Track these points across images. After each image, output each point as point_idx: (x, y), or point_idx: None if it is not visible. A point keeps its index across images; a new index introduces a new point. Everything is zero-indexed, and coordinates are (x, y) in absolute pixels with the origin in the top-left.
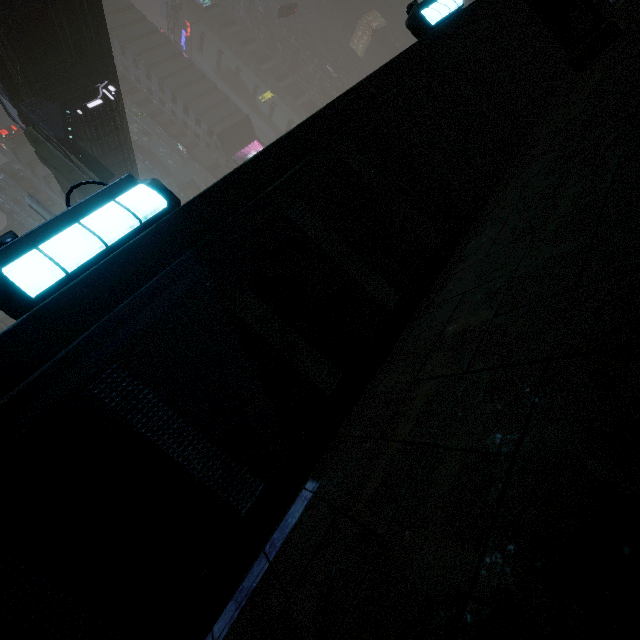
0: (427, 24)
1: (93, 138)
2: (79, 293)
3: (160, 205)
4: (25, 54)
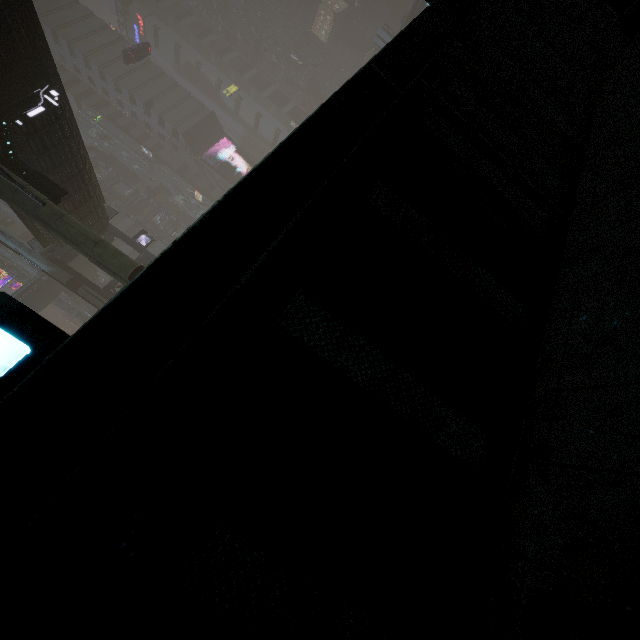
0: None
1: (39, 151)
2: None
3: (6, 359)
4: None
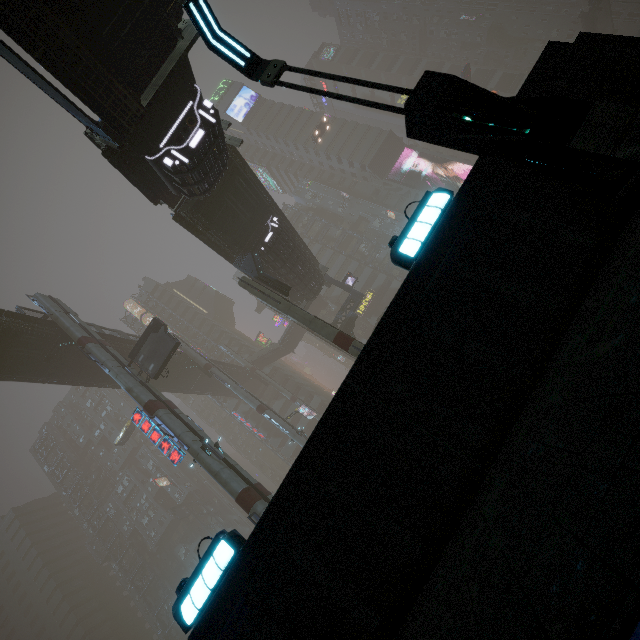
0: (407, 261)
1: (275, 258)
2: (206, 619)
3: (229, 557)
4: (226, 236)
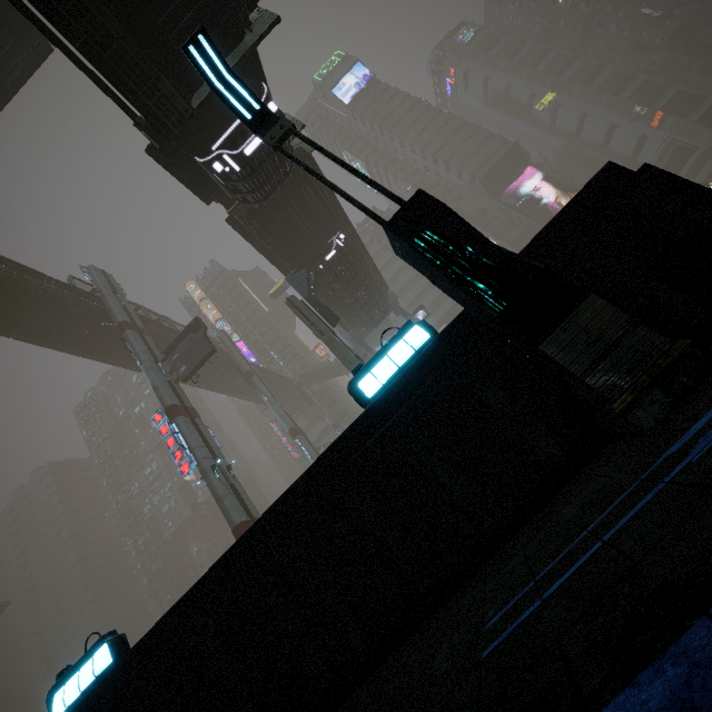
0: (362, 400)
1: (334, 279)
2: None
3: (105, 665)
4: (282, 247)
